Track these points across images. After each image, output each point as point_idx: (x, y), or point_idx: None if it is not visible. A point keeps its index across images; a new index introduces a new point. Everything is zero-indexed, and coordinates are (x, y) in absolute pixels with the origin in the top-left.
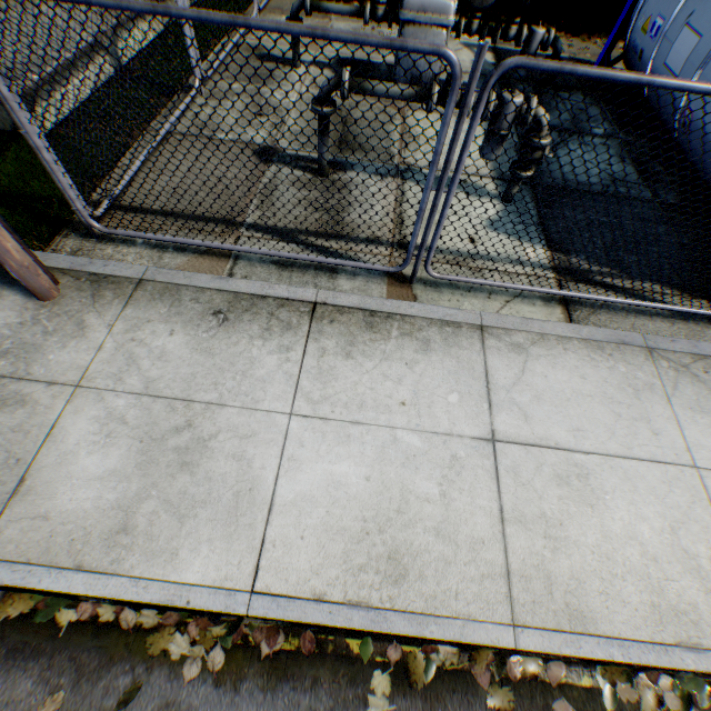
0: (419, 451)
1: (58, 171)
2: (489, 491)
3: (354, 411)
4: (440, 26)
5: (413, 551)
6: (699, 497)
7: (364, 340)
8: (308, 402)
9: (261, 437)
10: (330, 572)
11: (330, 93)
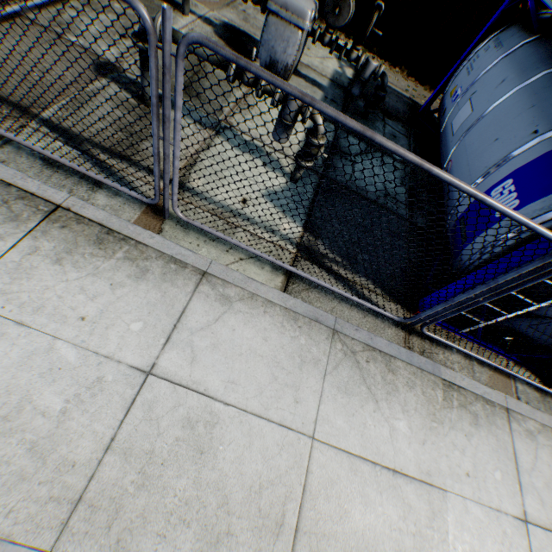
0: (68, 365)
1: None
2: (113, 418)
3: (28, 313)
4: (297, 26)
5: None
6: (301, 464)
7: (85, 252)
8: None
9: None
10: None
11: None
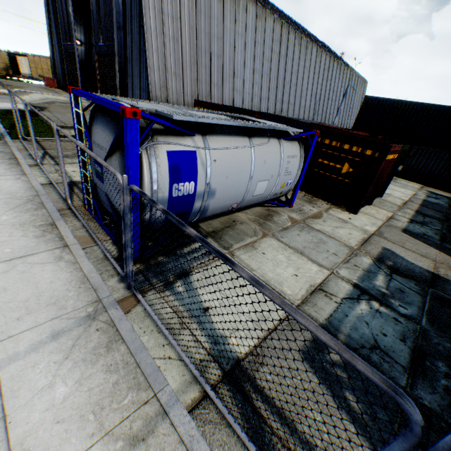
0: None
1: (17, 123)
2: None
3: None
4: None
5: None
6: None
7: (5, 163)
8: None
9: None
10: None
11: None
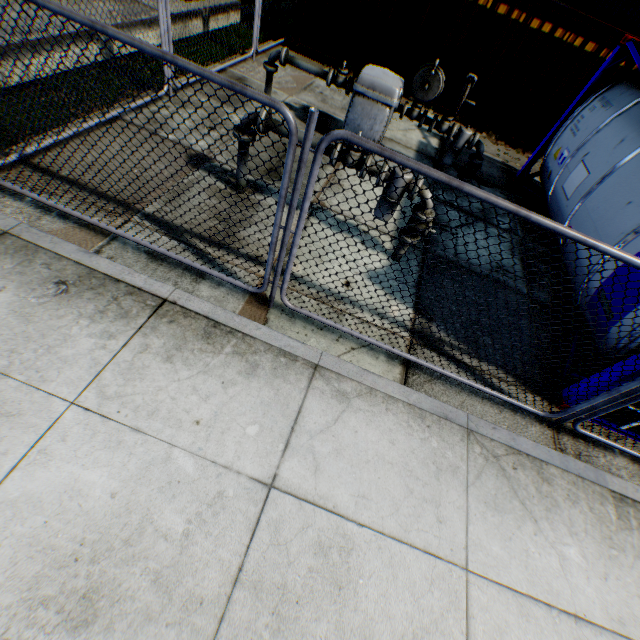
0: (186, 478)
1: None
2: (238, 542)
3: (142, 417)
4: (385, 103)
5: (117, 594)
6: (458, 604)
7: (194, 348)
8: (99, 395)
9: (26, 419)
10: (5, 597)
11: (250, 124)
